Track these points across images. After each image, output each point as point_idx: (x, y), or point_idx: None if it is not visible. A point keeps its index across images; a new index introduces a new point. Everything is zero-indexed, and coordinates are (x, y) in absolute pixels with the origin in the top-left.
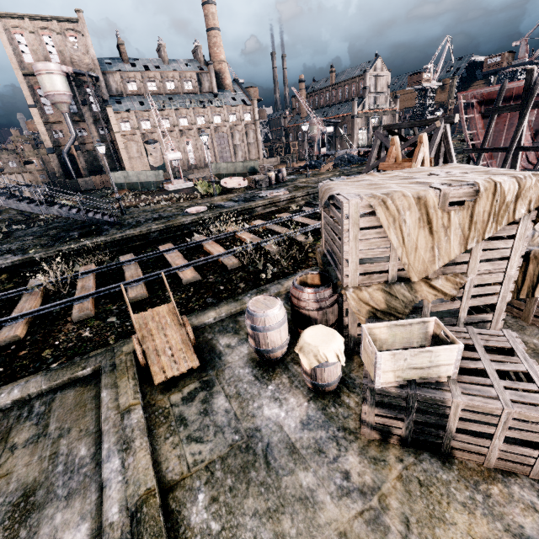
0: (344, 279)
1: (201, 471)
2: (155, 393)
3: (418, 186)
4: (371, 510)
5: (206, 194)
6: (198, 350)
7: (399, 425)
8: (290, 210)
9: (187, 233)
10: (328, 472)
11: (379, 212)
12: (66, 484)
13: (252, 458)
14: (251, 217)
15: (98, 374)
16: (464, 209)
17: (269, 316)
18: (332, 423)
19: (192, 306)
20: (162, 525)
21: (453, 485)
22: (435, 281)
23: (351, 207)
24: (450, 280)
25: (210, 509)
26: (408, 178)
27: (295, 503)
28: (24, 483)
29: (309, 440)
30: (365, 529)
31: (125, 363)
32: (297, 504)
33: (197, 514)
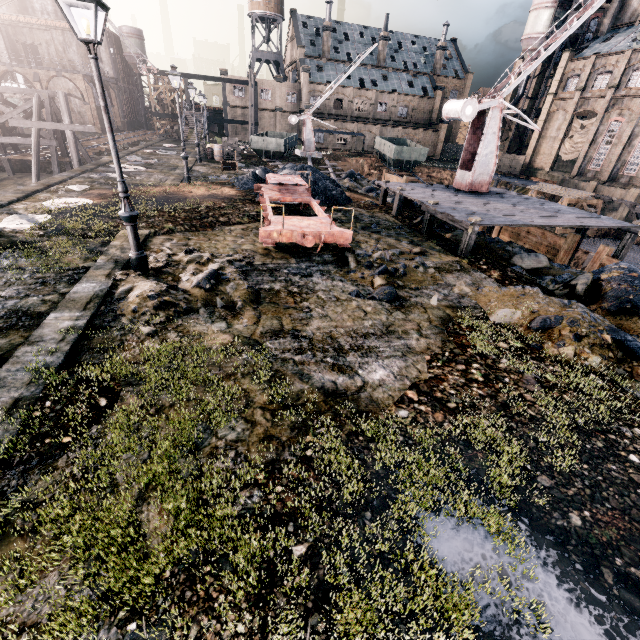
0: None
1: None
2: None
3: None
4: None
5: None
6: None
7: None
8: None
9: None
10: None
11: None
12: None
13: None
14: None
15: None
16: None
17: None
18: None
19: None
20: None
21: None
22: None
23: None
24: None
25: None
26: None
27: None
28: None
29: None
30: None
31: None
32: None
33: None
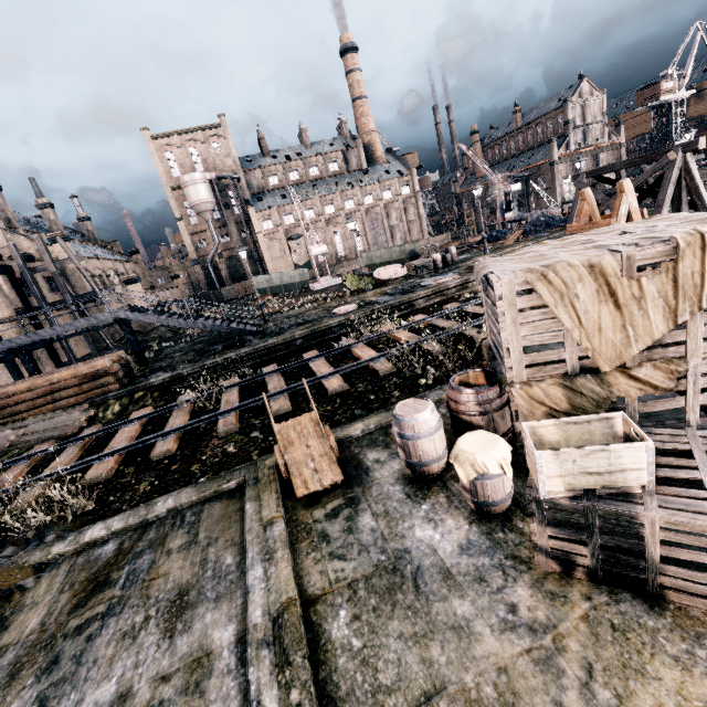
0: (506, 373)
1: (343, 588)
2: (297, 508)
3: (594, 251)
4: (542, 650)
5: (357, 289)
6: (343, 465)
7: (582, 552)
8: (462, 299)
9: (334, 338)
10: (489, 602)
11: (539, 288)
12: (215, 588)
13: (399, 580)
14: (410, 312)
15: (242, 488)
16: (661, 272)
17: (419, 421)
18: (498, 549)
19: (338, 419)
20: (302, 633)
21: (662, 634)
22: (637, 370)
23: (503, 286)
24: (660, 367)
25: (352, 626)
26: (586, 242)
27: (446, 631)
28: (179, 584)
29: (468, 567)
30: (532, 668)
31: (268, 476)
32: (449, 633)
33: (338, 629)
